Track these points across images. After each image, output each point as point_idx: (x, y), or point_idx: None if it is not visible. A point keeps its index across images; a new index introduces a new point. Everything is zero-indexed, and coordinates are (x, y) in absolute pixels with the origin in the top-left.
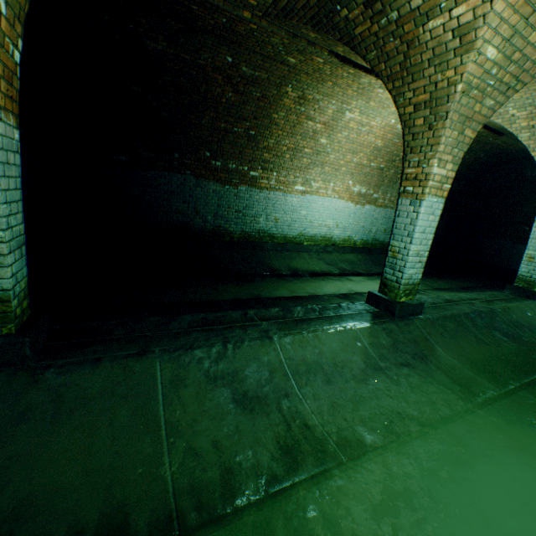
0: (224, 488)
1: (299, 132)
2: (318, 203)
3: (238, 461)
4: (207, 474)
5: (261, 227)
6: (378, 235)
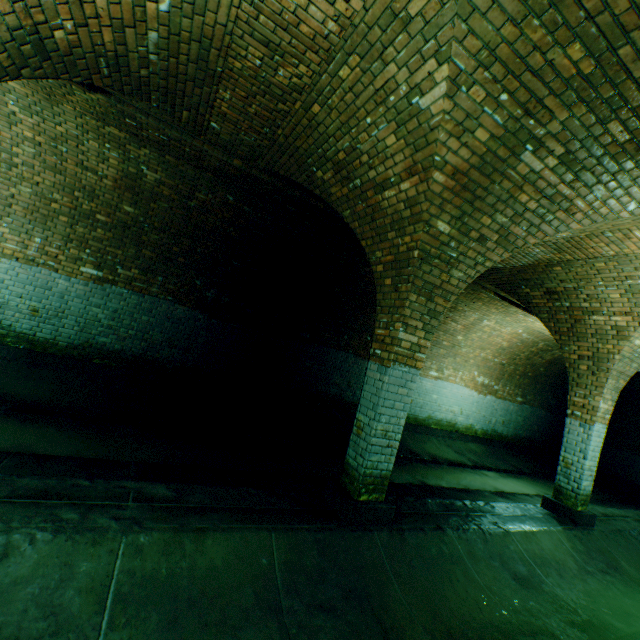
0: (554, 637)
1: (442, 329)
2: (447, 388)
3: (547, 621)
4: (536, 626)
5: None
6: (496, 426)
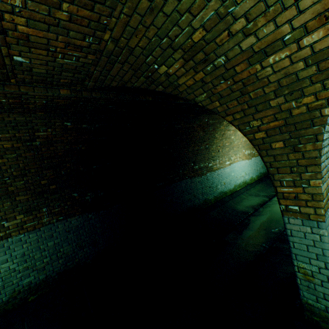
0: None
1: (224, 137)
2: (236, 166)
3: None
4: None
5: (220, 190)
6: (260, 170)
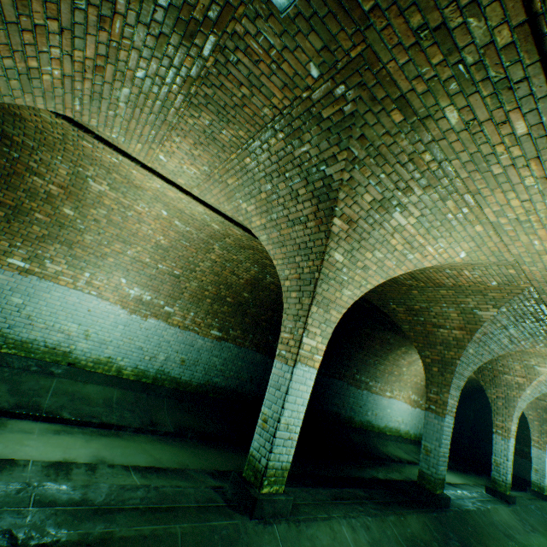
0: None
1: (395, 363)
2: (395, 404)
3: None
4: None
5: (369, 418)
6: (421, 430)
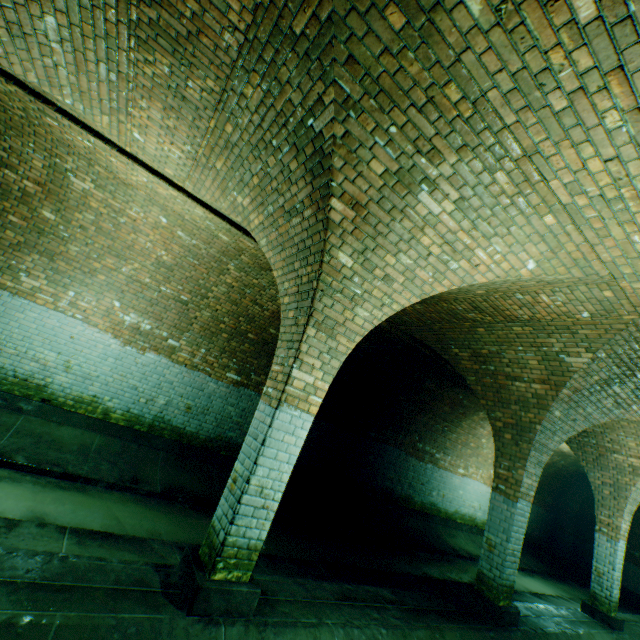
0: None
1: (471, 432)
2: (470, 484)
3: None
4: None
5: (433, 499)
6: None
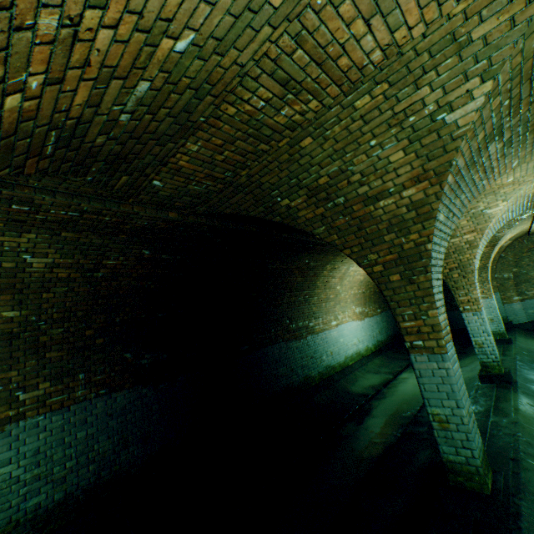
0: None
1: (327, 287)
2: (345, 329)
3: None
4: None
5: (326, 363)
6: (378, 337)
